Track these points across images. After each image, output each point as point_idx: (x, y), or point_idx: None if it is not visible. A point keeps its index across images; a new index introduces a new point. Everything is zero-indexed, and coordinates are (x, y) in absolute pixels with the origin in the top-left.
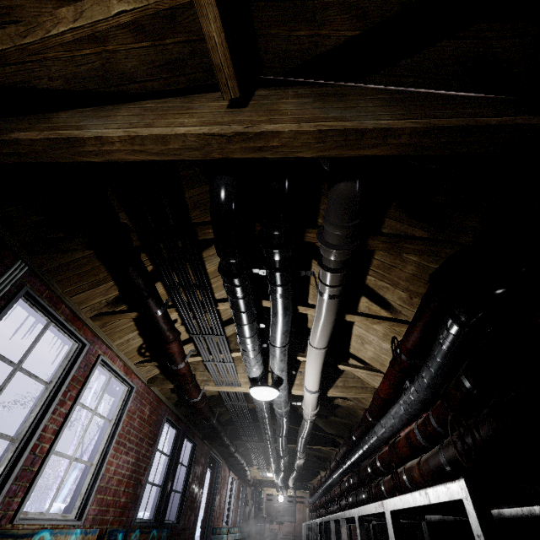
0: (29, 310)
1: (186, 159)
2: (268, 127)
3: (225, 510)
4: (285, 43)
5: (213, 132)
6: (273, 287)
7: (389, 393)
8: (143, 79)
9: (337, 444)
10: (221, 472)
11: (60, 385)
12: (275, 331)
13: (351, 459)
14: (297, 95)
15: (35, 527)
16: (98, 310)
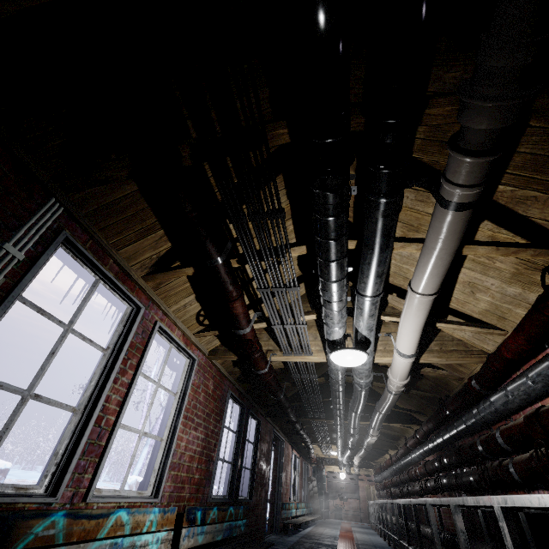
0: (75, 270)
1: None
2: None
3: (291, 486)
4: None
5: None
6: (377, 199)
7: (523, 351)
8: None
9: (415, 421)
10: (285, 450)
11: (118, 351)
12: (368, 273)
13: (443, 437)
14: None
15: (110, 505)
16: (149, 268)
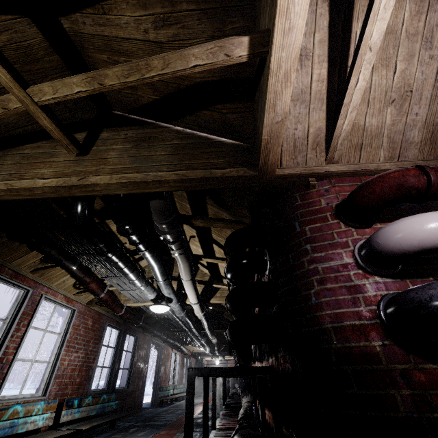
0: None
1: (49, 197)
2: (92, 180)
3: (172, 374)
4: (120, 95)
5: (58, 185)
6: (139, 252)
7: None
8: (24, 125)
9: None
10: (164, 351)
11: (14, 319)
12: (154, 273)
13: None
14: (125, 140)
15: (11, 404)
16: (34, 267)
